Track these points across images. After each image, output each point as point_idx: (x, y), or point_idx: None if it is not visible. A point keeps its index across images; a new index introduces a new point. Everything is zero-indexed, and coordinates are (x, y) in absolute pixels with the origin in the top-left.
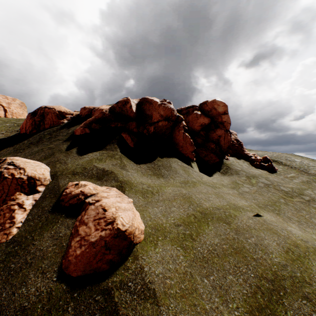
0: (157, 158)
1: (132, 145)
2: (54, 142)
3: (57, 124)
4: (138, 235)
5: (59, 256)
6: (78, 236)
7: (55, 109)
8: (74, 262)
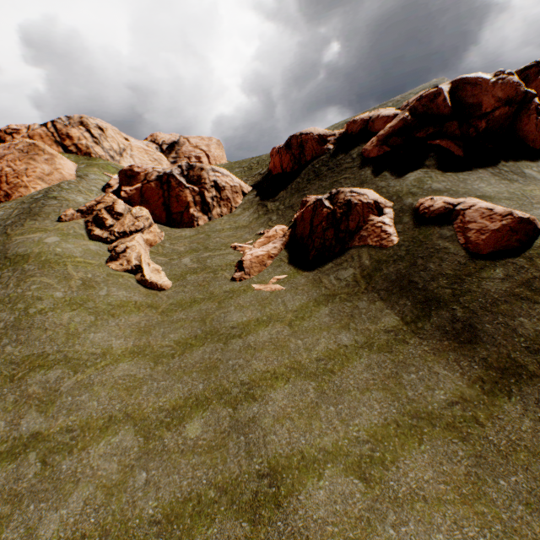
0: (498, 164)
1: (459, 154)
2: (344, 173)
3: (320, 153)
4: (537, 223)
5: (461, 244)
6: (471, 230)
7: (312, 134)
8: (482, 244)
